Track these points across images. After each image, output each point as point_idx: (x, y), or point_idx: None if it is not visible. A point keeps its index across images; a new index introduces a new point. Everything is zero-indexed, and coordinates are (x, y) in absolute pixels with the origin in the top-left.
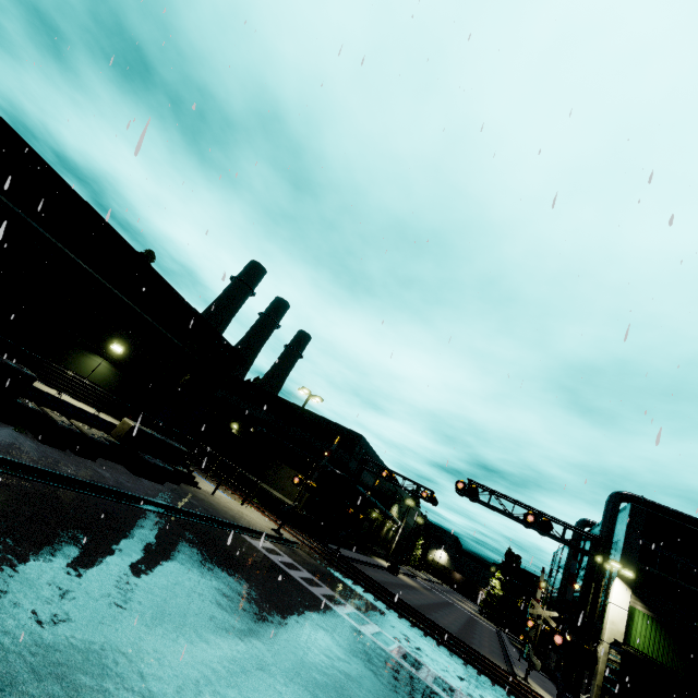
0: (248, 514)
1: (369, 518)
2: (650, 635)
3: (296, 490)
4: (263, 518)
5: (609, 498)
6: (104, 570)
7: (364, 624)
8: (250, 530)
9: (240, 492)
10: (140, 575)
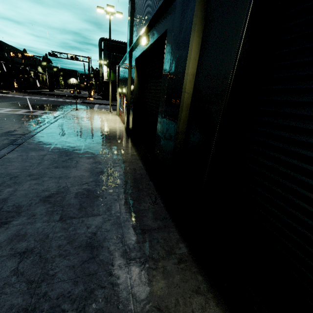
0: None
1: (31, 76)
2: (112, 76)
3: None
4: None
5: (99, 41)
6: None
7: (43, 98)
8: None
9: None
10: None
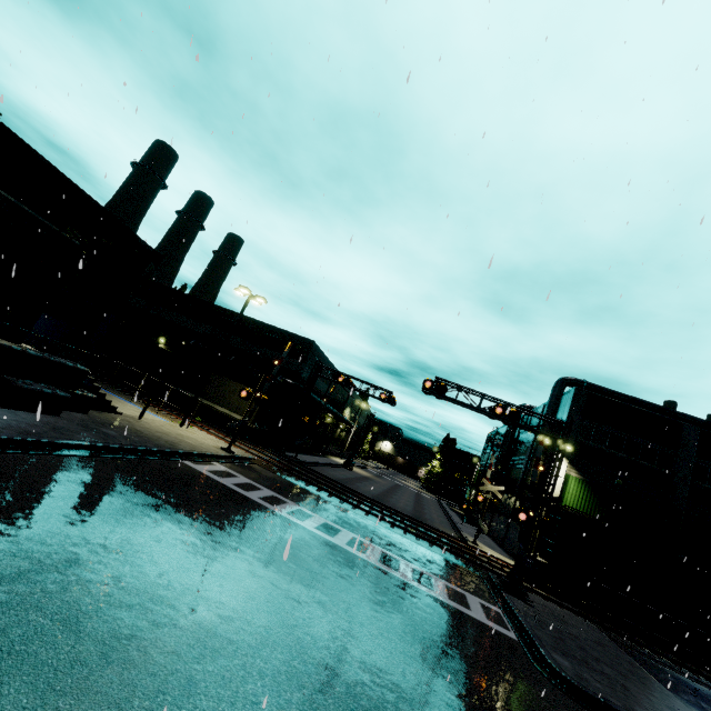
0: (189, 435)
1: (323, 423)
2: (579, 494)
3: (244, 404)
4: (209, 437)
5: (555, 385)
6: None
7: (337, 534)
8: (193, 455)
9: (178, 412)
10: None
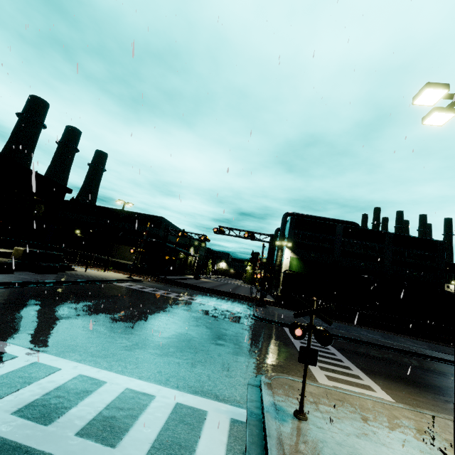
0: (110, 275)
1: (178, 258)
2: (297, 264)
3: (133, 256)
4: (119, 274)
5: (283, 217)
6: (65, 305)
7: (183, 297)
8: (115, 280)
9: (99, 267)
10: (80, 304)
